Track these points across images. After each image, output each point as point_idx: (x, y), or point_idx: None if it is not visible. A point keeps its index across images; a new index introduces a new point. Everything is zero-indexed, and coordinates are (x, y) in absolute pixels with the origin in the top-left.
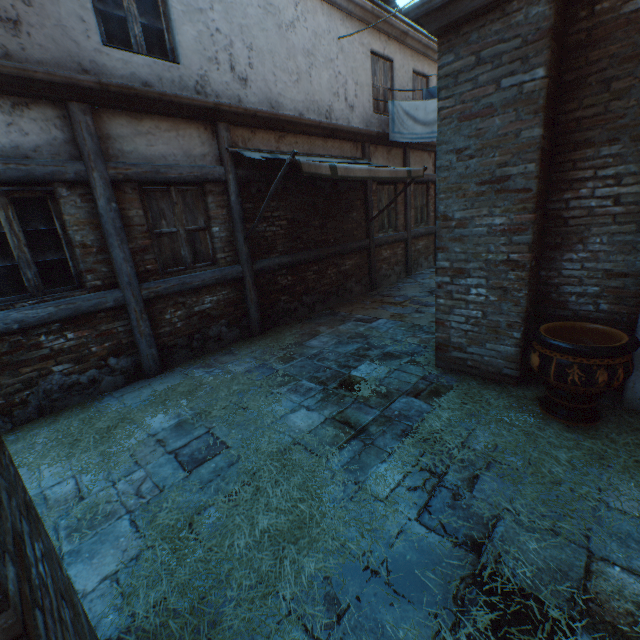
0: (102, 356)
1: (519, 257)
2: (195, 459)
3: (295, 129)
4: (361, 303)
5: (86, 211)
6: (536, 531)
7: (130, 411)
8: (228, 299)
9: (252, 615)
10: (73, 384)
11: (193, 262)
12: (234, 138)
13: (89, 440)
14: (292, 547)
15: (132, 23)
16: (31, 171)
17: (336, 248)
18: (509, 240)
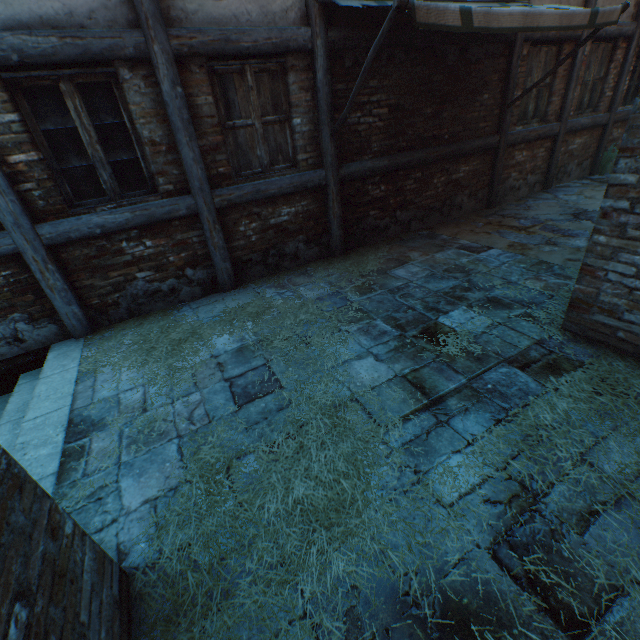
0: (179, 266)
1: None
2: (247, 393)
3: None
4: (470, 224)
5: (151, 99)
6: None
7: (201, 326)
8: (307, 212)
9: (265, 600)
10: (155, 291)
11: (270, 165)
12: None
13: (162, 350)
14: (323, 533)
15: None
16: (88, 47)
17: (450, 148)
18: None
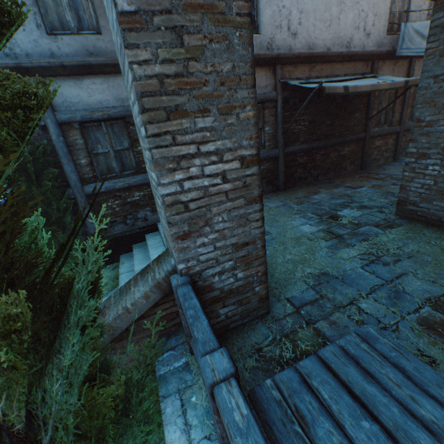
0: None
1: None
2: None
3: (322, 60)
4: (351, 177)
5: None
6: (423, 280)
7: None
8: (268, 169)
9: (285, 277)
10: None
11: None
12: (284, 73)
13: None
14: (300, 265)
15: None
16: None
17: (339, 139)
18: None
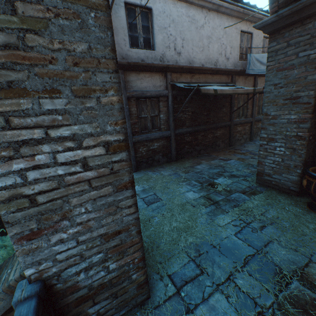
0: None
1: (302, 134)
2: (150, 202)
3: (199, 72)
4: (223, 152)
5: None
6: (287, 248)
7: None
8: (163, 145)
9: (170, 247)
10: None
11: (151, 129)
12: (172, 78)
13: None
14: (184, 233)
15: (140, 38)
16: None
17: (213, 125)
18: (298, 126)
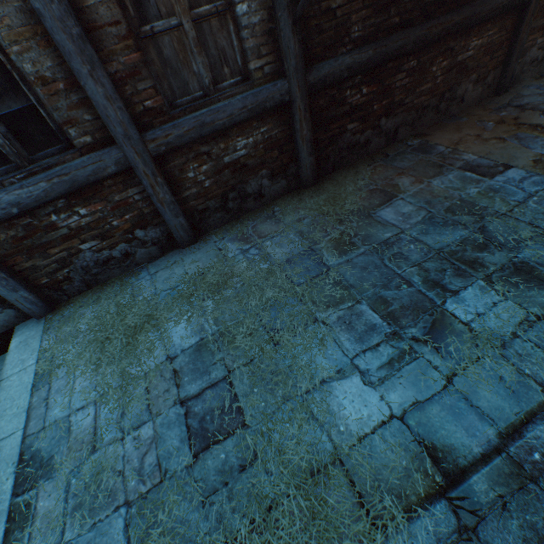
0: (126, 229)
1: None
2: (204, 431)
3: None
4: (475, 125)
5: (16, 8)
6: None
7: (157, 305)
8: (269, 139)
9: None
10: (107, 259)
11: (213, 83)
12: None
13: (117, 343)
14: None
15: None
16: None
17: (461, 14)
18: None
